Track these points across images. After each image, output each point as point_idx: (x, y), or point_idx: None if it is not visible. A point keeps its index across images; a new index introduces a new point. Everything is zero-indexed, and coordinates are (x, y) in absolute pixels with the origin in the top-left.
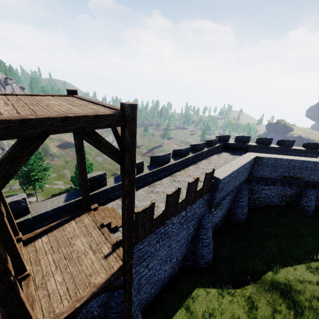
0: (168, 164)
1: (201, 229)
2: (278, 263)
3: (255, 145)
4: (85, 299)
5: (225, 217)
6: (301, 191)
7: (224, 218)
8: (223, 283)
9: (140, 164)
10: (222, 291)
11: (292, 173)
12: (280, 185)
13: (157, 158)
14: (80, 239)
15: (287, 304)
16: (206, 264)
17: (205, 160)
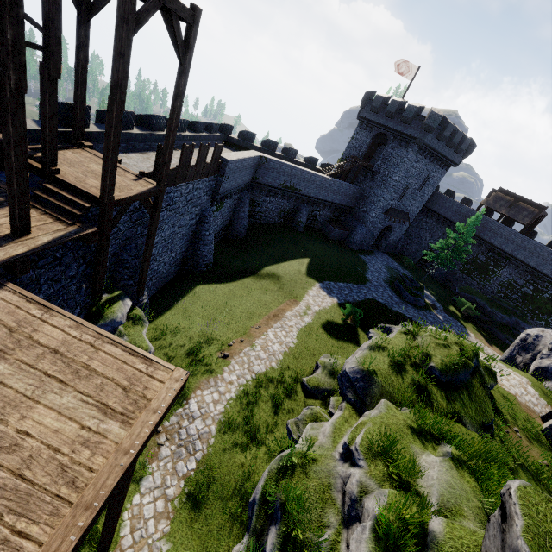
0: (162, 132)
1: (203, 223)
2: (273, 262)
3: (260, 147)
4: (135, 194)
5: (223, 231)
6: (297, 207)
7: (223, 234)
8: (224, 281)
9: (131, 116)
10: (224, 284)
11: (292, 183)
12: (281, 197)
13: (148, 118)
14: (93, 165)
15: (277, 282)
16: (207, 267)
17: None
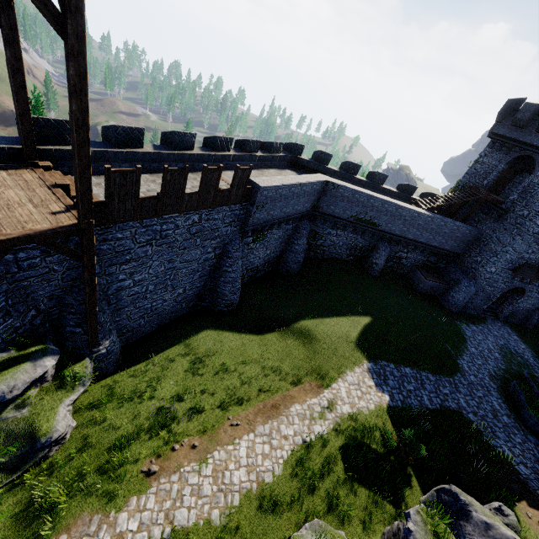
0: (189, 151)
1: (225, 258)
2: (315, 314)
3: (336, 170)
4: (14, 236)
5: (272, 263)
6: (374, 245)
7: (271, 265)
8: (243, 328)
9: (137, 132)
10: (238, 334)
11: (367, 216)
12: (352, 231)
13: (171, 135)
14: (15, 190)
15: (307, 347)
16: (227, 307)
17: (255, 170)
